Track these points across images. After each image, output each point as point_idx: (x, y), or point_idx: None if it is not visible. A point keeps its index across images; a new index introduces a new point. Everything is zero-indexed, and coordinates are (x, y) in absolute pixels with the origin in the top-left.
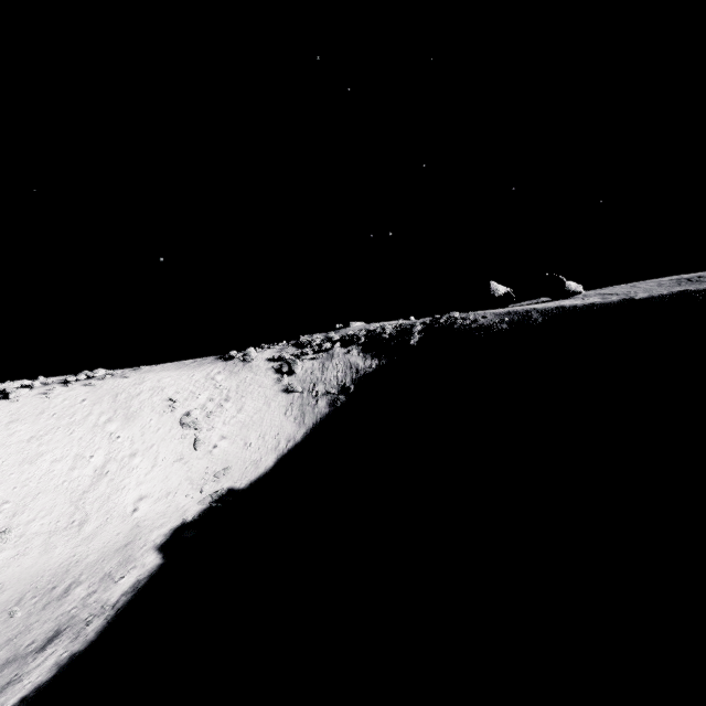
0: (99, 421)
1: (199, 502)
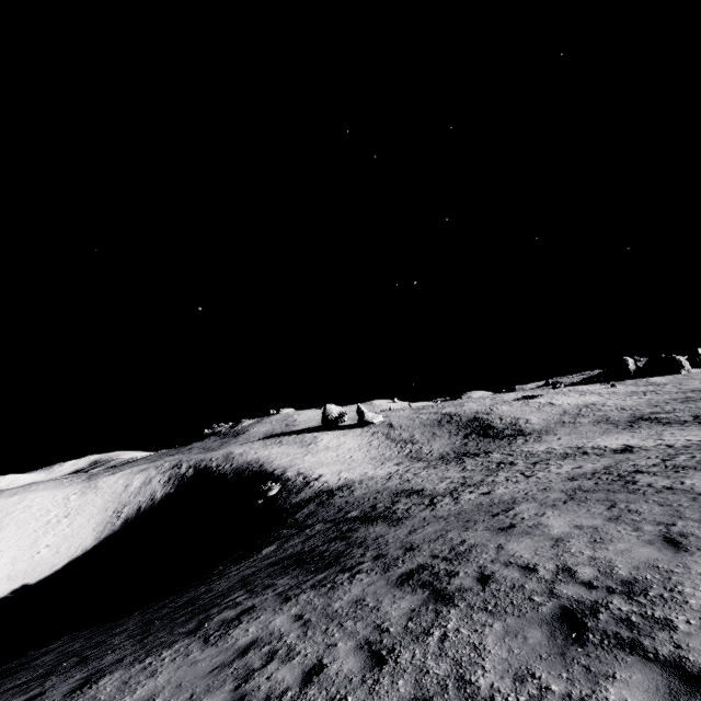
0: None
1: (3, 592)
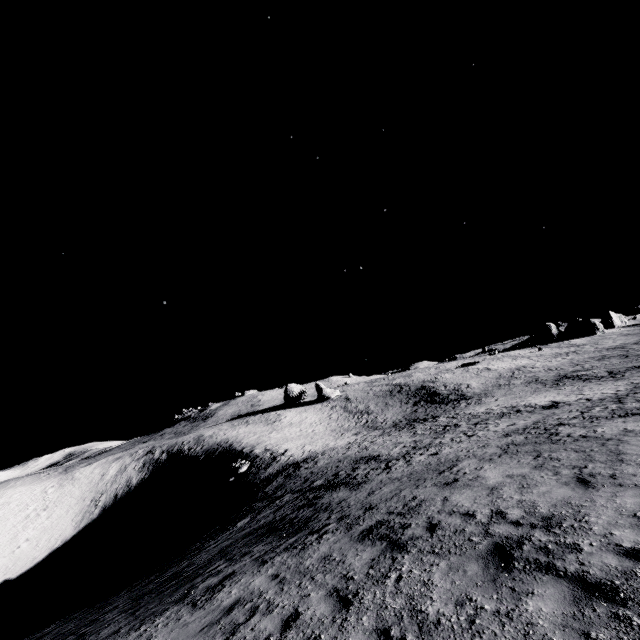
0: None
1: None
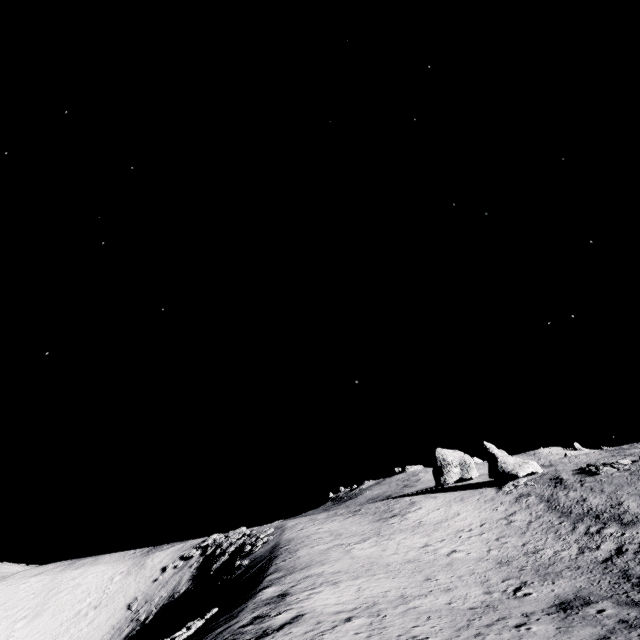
0: (20, 617)
1: None
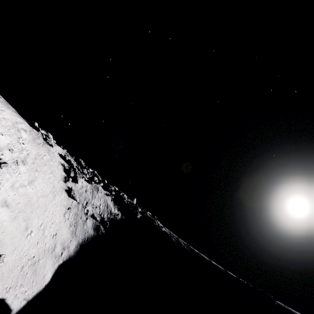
0: None
1: None
